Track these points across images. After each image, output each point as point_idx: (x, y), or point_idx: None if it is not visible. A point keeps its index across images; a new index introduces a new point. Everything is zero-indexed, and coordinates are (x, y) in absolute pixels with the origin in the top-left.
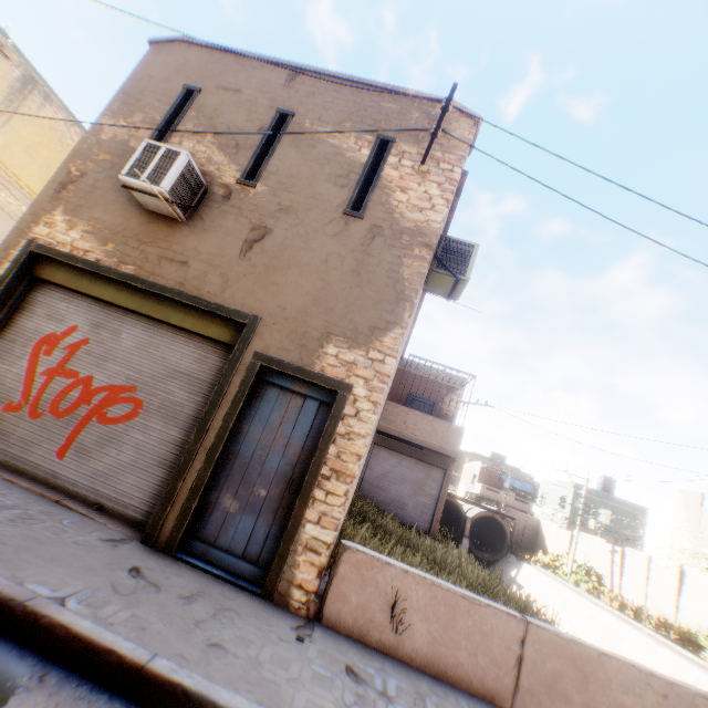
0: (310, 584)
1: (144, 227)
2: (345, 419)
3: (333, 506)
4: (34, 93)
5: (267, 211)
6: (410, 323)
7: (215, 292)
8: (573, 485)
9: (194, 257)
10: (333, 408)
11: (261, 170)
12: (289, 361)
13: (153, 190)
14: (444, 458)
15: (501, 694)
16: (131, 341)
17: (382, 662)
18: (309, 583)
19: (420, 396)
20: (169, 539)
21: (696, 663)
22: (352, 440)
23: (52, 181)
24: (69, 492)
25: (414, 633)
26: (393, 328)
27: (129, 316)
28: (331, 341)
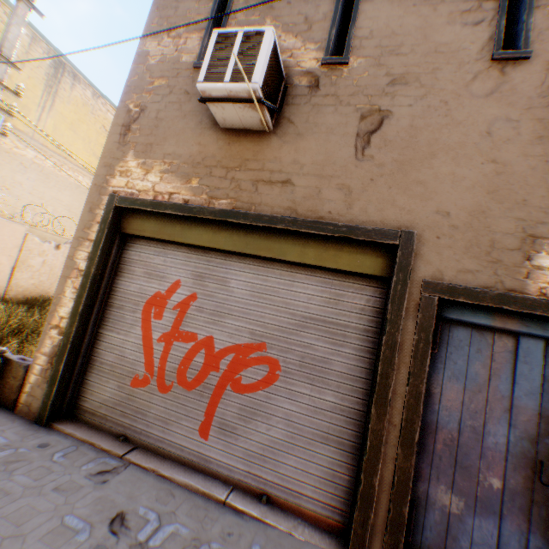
0: None
1: (224, 150)
2: None
3: None
4: (64, 75)
5: (374, 90)
6: None
7: (338, 211)
8: None
9: (295, 172)
10: None
11: (349, 40)
12: (479, 287)
13: (241, 92)
14: None
15: None
16: (241, 289)
17: None
18: None
19: None
20: None
21: None
22: None
23: (113, 126)
24: (224, 479)
25: None
26: None
27: (232, 260)
28: (539, 247)
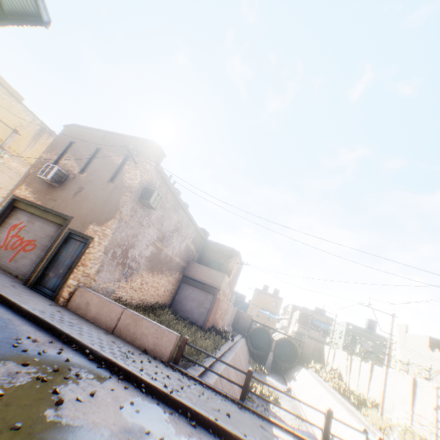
0: (66, 297)
1: (48, 189)
2: (90, 248)
3: (79, 274)
4: (45, 133)
5: (85, 182)
6: (152, 219)
7: (63, 209)
8: (345, 323)
9: (59, 198)
10: (87, 245)
11: (86, 168)
12: (78, 230)
13: (46, 178)
14: (214, 289)
15: (110, 328)
16: (38, 226)
17: (76, 315)
18: (66, 296)
19: (215, 260)
20: (32, 283)
21: (350, 409)
22: (90, 255)
23: (25, 175)
24: (10, 272)
25: (91, 311)
26: (112, 219)
27: (39, 218)
28: (92, 224)
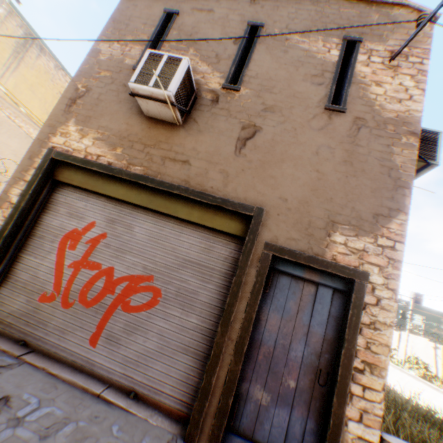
0: None
1: (145, 132)
2: (367, 308)
3: (372, 401)
4: (33, 46)
5: (253, 111)
6: None
7: (217, 187)
8: None
9: (193, 156)
10: (353, 297)
11: (242, 76)
12: (299, 250)
13: (159, 95)
14: None
15: None
16: (142, 234)
17: None
18: None
19: None
20: (211, 437)
21: None
22: (378, 330)
23: (62, 98)
24: (103, 379)
25: None
26: (396, 214)
27: (138, 212)
28: (336, 229)
